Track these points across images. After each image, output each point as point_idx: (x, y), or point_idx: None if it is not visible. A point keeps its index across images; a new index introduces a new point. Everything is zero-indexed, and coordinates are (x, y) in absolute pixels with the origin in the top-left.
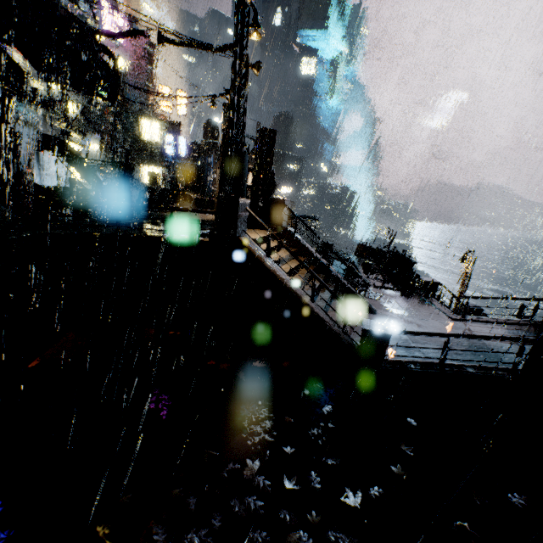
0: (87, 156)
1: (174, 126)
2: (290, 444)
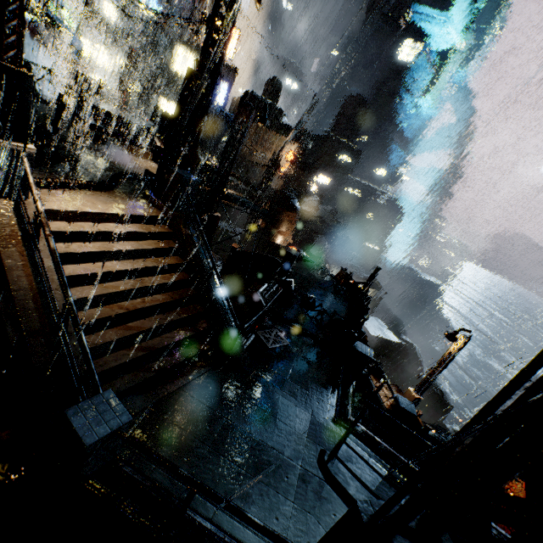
0: (112, 69)
1: (229, 70)
2: None
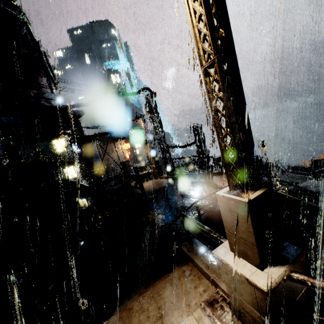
0: None
1: None
2: None
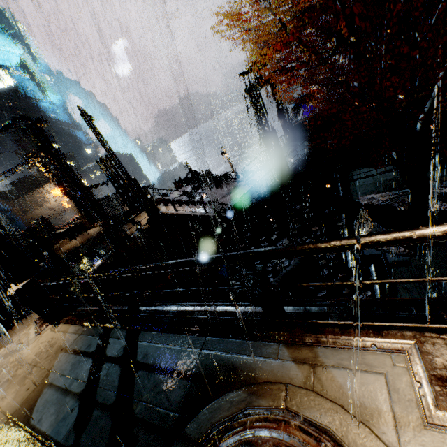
0: None
1: None
2: (251, 247)
